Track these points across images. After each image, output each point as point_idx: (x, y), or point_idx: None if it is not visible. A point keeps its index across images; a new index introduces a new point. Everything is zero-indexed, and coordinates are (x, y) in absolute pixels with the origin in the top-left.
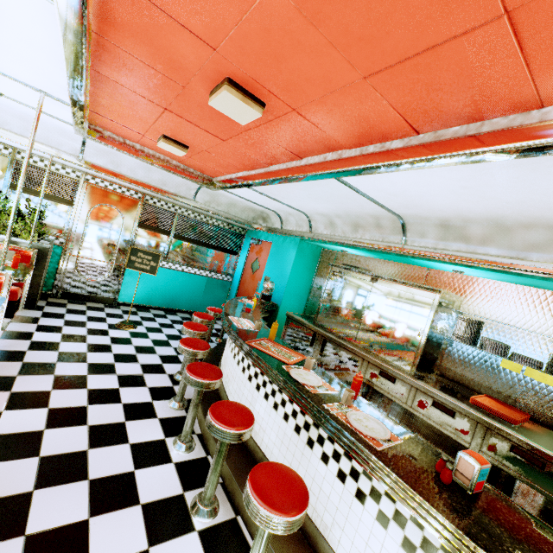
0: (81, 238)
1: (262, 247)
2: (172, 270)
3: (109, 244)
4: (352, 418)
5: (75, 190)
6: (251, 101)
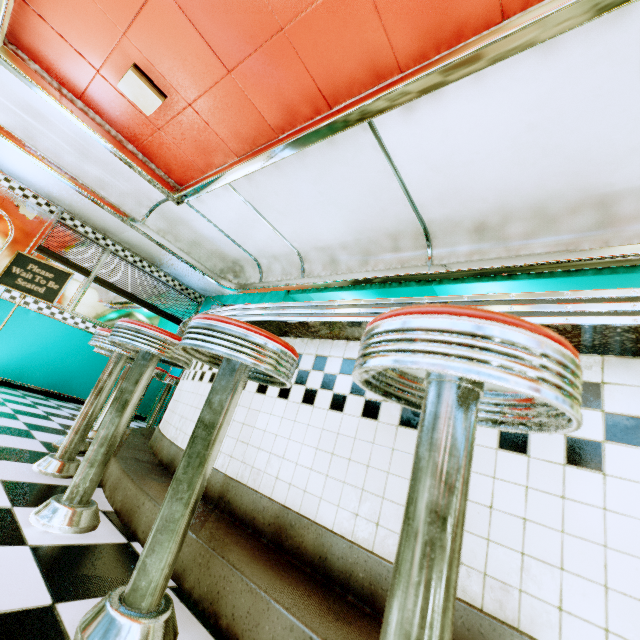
0: None
1: None
2: (78, 330)
3: None
4: None
5: None
6: None
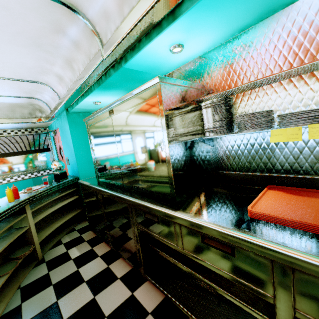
0: None
1: (58, 135)
2: None
3: None
4: None
5: None
6: None
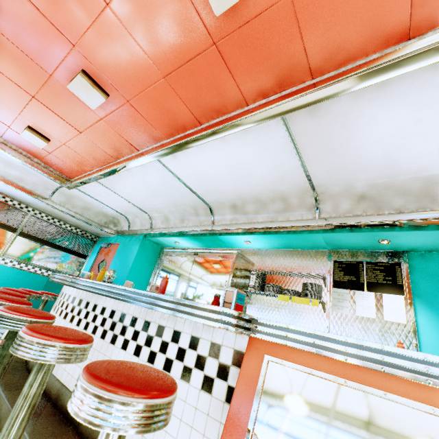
0: None
1: (110, 249)
2: (7, 267)
3: None
4: None
5: None
6: (99, 89)
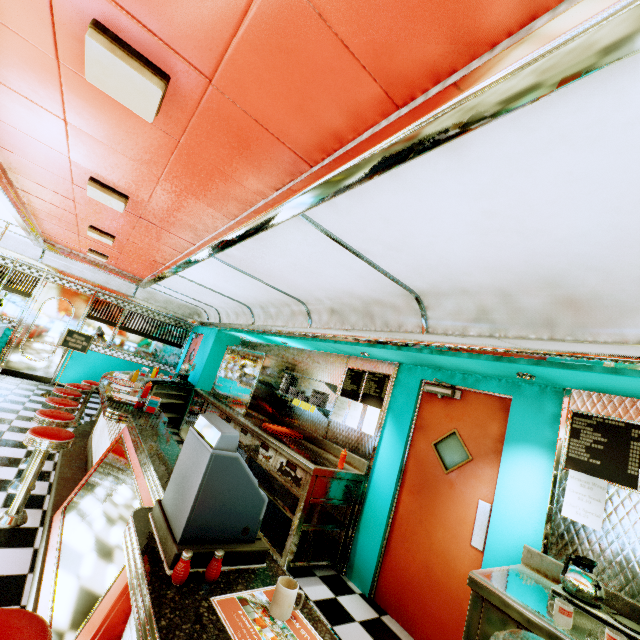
0: (32, 324)
1: (199, 340)
2: (114, 358)
3: (57, 330)
4: (121, 395)
5: (35, 285)
6: (106, 235)
